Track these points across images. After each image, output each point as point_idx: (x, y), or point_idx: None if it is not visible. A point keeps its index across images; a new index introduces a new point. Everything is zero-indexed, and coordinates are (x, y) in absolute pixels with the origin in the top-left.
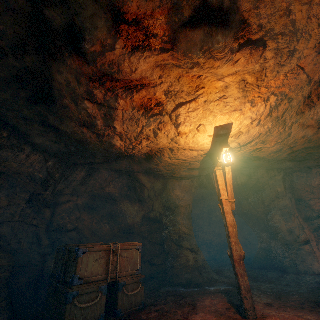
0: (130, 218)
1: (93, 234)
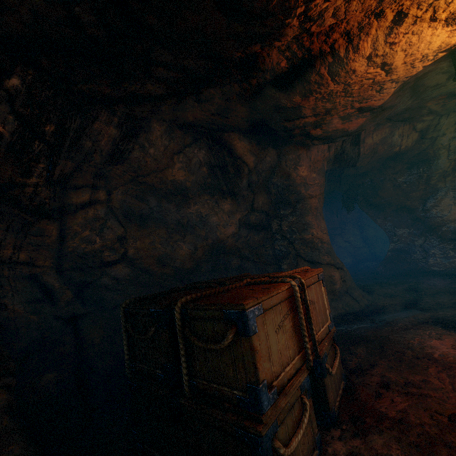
0: (219, 227)
1: (160, 264)
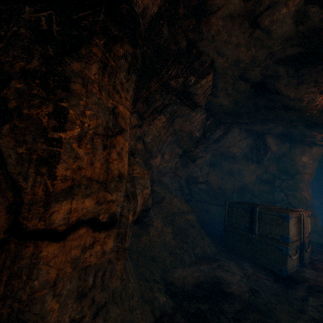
0: (246, 177)
1: (218, 188)
